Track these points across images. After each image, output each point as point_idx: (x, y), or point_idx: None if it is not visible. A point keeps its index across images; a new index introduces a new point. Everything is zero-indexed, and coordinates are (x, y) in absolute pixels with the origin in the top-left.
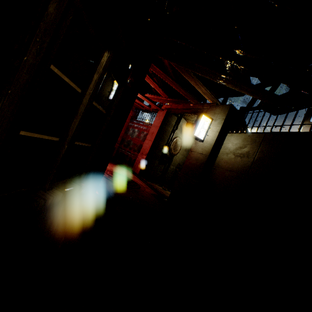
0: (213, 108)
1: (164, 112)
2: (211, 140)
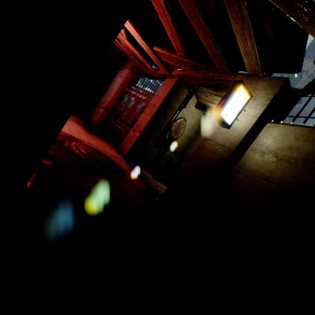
0: (252, 81)
1: (173, 80)
2: (242, 127)
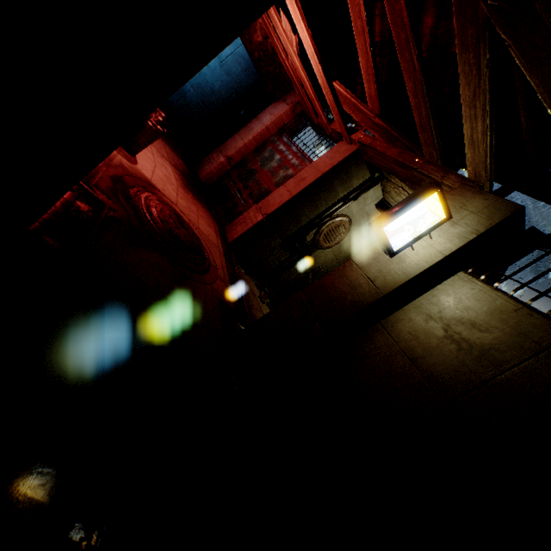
0: (466, 193)
1: (350, 148)
2: (414, 263)
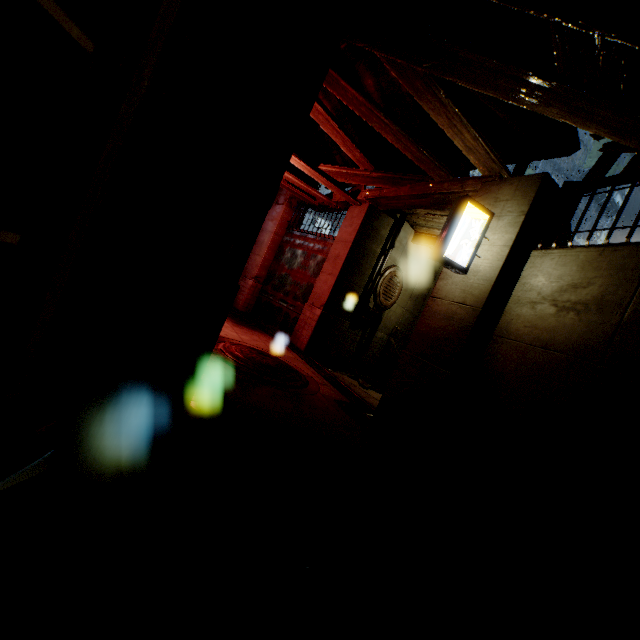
0: (491, 189)
1: (362, 208)
2: (488, 267)
